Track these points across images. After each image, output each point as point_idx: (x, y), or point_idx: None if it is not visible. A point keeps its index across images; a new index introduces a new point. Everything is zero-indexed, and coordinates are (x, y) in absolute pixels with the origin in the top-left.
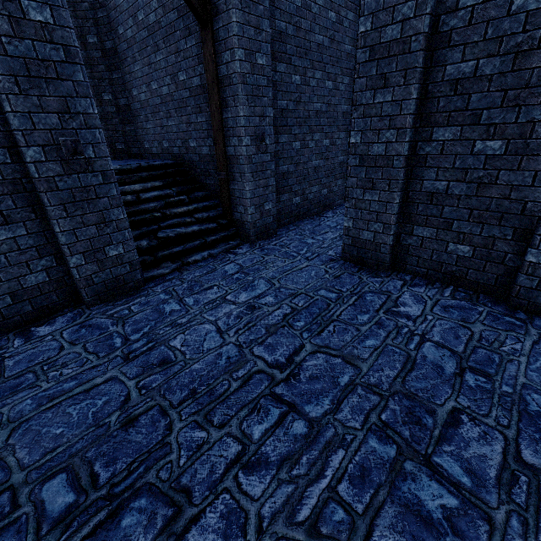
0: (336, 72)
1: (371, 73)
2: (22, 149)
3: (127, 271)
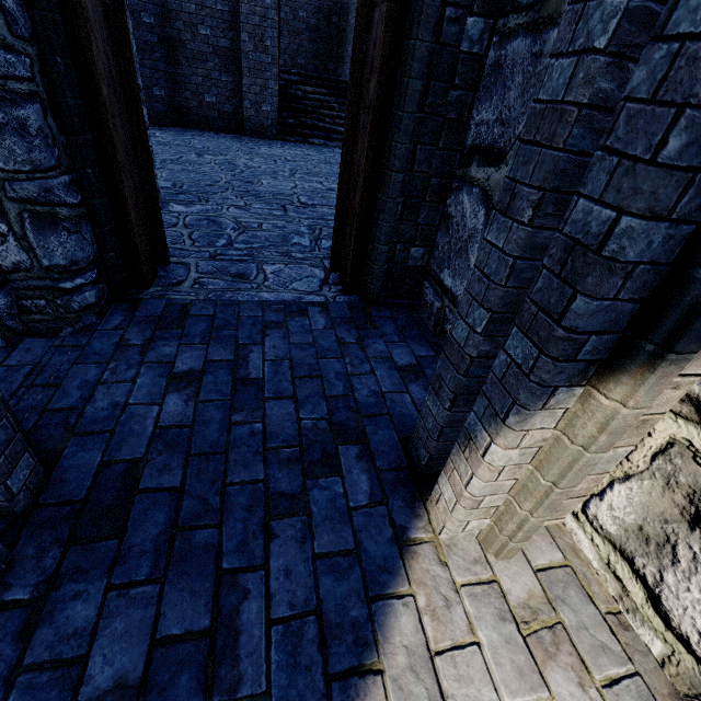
0: None
1: None
2: (241, 33)
3: (269, 125)
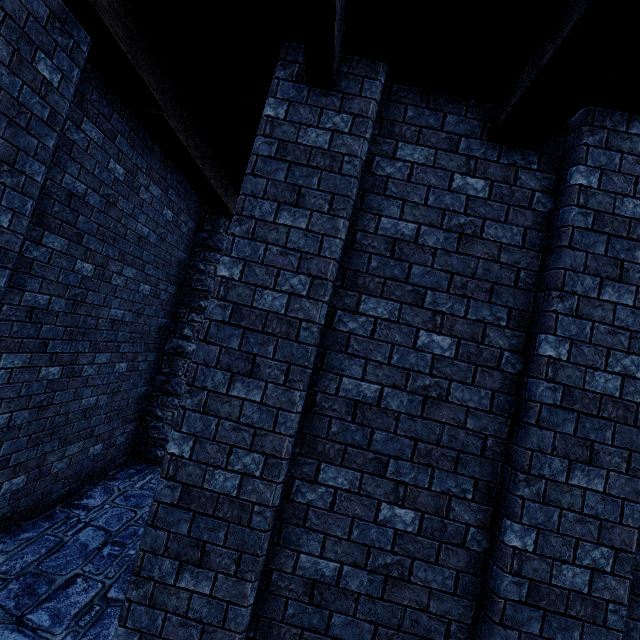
0: (161, 276)
1: (230, 344)
2: None
3: None
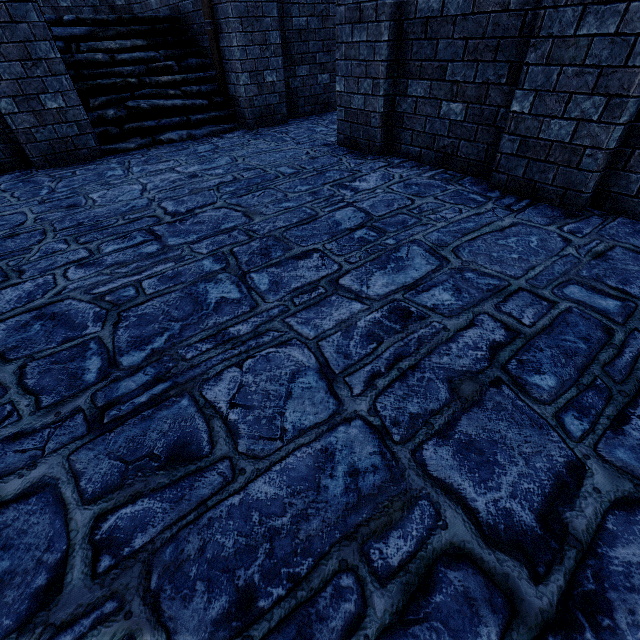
0: None
1: None
2: None
3: (75, 133)
